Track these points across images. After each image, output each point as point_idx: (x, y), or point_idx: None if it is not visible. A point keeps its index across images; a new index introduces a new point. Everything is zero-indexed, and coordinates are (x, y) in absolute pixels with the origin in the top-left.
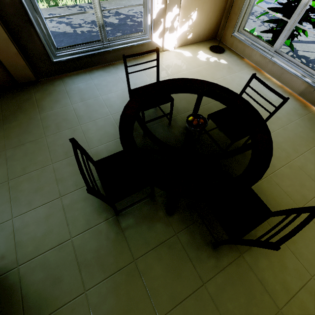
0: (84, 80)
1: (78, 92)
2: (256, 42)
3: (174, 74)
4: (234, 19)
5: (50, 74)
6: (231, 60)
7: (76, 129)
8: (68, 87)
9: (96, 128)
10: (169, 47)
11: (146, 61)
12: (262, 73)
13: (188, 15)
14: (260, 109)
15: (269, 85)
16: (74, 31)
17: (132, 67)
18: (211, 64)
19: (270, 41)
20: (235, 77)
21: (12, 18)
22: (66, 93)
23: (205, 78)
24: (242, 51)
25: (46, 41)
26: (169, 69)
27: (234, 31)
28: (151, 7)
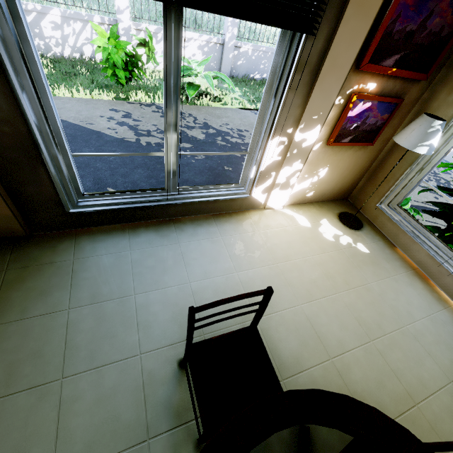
0: (115, 249)
1: (93, 275)
2: (422, 233)
3: (280, 261)
4: (383, 187)
5: (58, 227)
6: (374, 246)
7: (48, 391)
8: (80, 259)
9: (95, 397)
10: (275, 204)
11: (240, 307)
12: (431, 285)
13: (314, 170)
14: (448, 387)
15: (451, 319)
16: (137, 140)
17: (208, 233)
18: (343, 249)
19: (442, 232)
20: (386, 288)
21: (6, 152)
22: (71, 274)
23: (334, 282)
24: (393, 235)
25: (64, 185)
26: (271, 248)
27: (380, 202)
28: (260, 158)
